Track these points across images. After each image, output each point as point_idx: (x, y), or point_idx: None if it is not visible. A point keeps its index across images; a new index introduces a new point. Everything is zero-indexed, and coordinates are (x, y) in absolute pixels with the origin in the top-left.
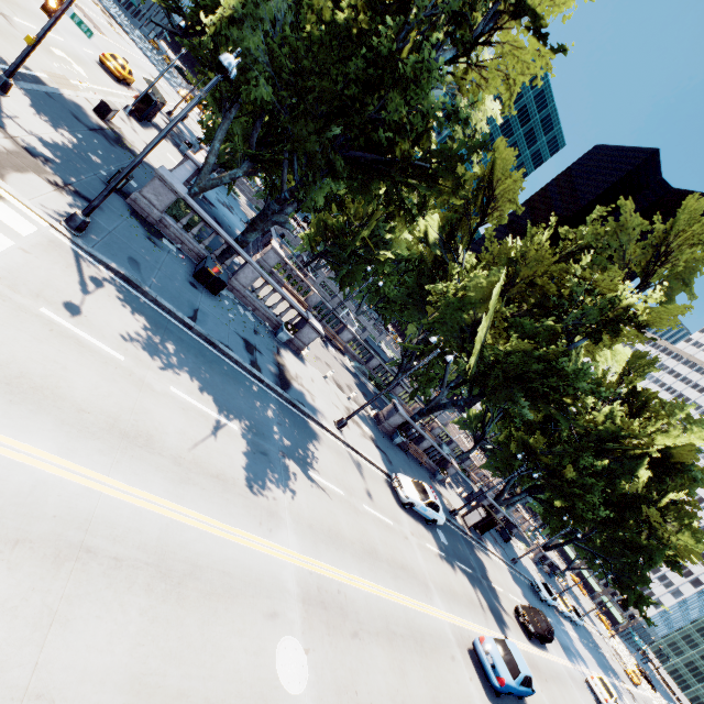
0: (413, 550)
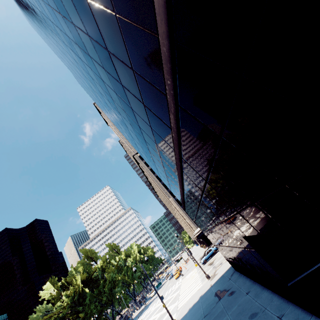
0: (161, 289)
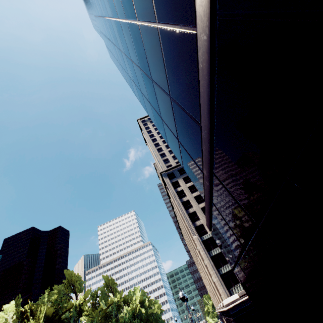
0: None
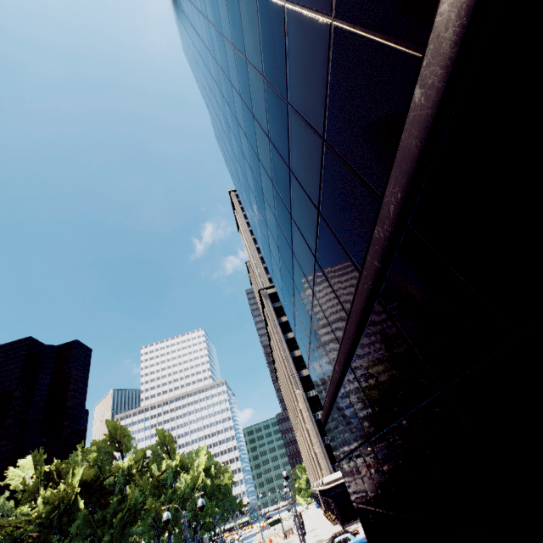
0: None
